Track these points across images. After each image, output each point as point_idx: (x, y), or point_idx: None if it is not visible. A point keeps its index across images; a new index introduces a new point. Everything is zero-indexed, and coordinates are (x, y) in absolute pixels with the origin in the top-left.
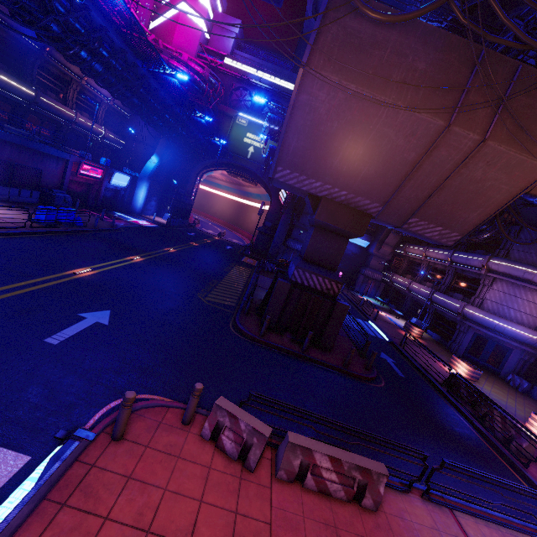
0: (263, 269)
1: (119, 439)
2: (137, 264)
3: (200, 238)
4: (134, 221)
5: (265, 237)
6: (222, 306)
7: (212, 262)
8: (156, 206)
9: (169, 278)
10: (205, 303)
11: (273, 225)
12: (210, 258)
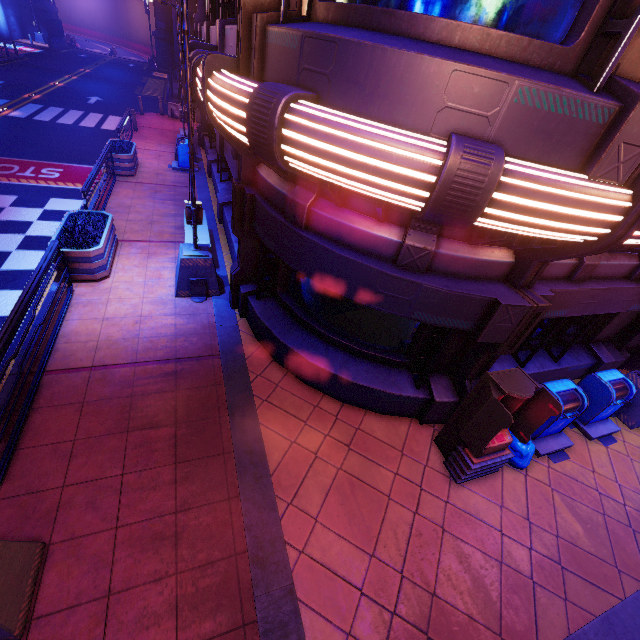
0: (176, 79)
1: (143, 115)
2: (78, 80)
3: (97, 59)
4: (17, 48)
5: (165, 44)
6: (155, 97)
7: (127, 77)
8: (17, 24)
9: (108, 86)
10: (143, 96)
11: (167, 25)
12: (122, 74)
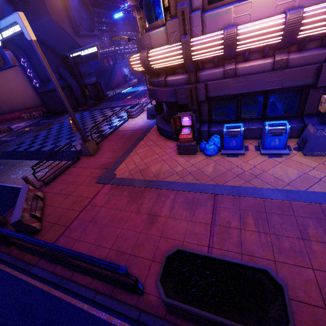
0: None
1: None
2: None
3: None
4: None
5: None
6: None
7: None
8: None
9: None
10: None
11: None
12: None
